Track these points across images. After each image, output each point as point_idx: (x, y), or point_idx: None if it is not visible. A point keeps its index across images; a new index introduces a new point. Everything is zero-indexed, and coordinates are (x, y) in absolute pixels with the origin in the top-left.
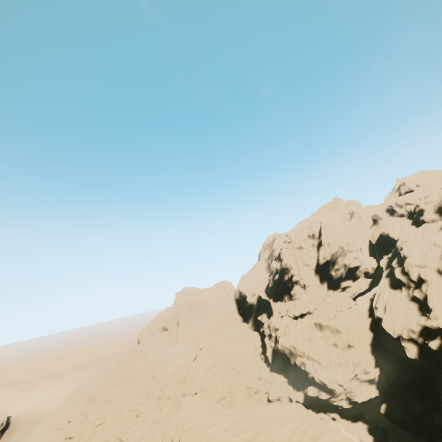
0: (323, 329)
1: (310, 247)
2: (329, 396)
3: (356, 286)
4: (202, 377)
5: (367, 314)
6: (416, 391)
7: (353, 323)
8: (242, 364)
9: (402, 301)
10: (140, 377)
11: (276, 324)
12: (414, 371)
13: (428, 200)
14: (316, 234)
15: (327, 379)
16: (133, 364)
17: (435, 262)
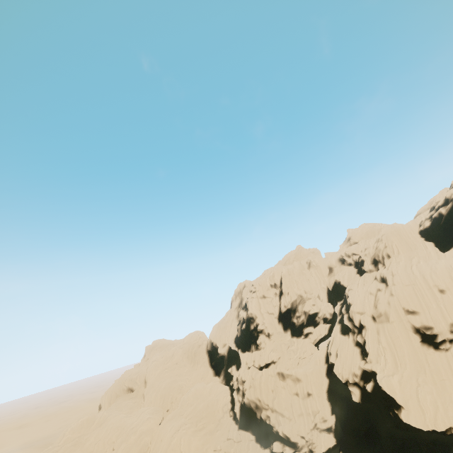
0: (285, 378)
1: (273, 296)
2: (292, 450)
3: (316, 332)
4: (167, 443)
5: (324, 360)
6: (364, 436)
7: (311, 370)
8: (210, 424)
9: (349, 346)
10: (98, 450)
11: (243, 376)
12: (361, 414)
13: (366, 252)
14: (278, 283)
15: (290, 431)
16: (91, 436)
17: (370, 309)
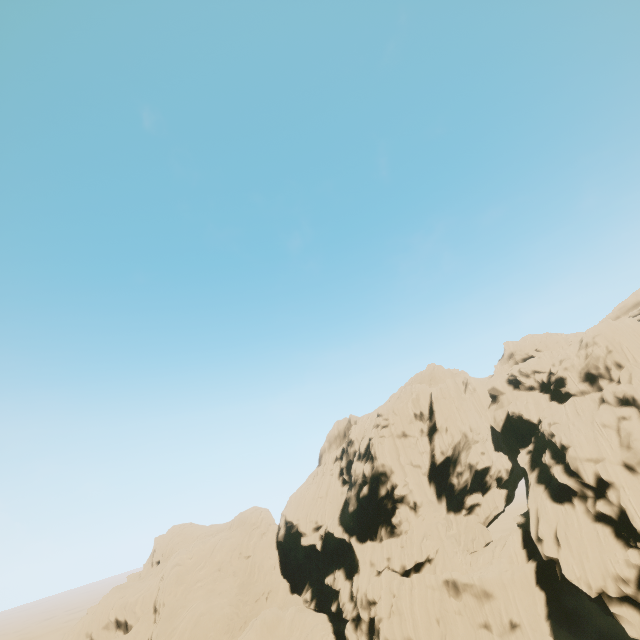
0: (461, 592)
1: (418, 434)
2: None
3: (488, 504)
4: None
5: (523, 554)
6: None
7: (510, 574)
8: None
9: (582, 523)
10: None
11: (370, 592)
12: None
13: (567, 365)
14: (425, 412)
15: None
16: None
17: (615, 452)
